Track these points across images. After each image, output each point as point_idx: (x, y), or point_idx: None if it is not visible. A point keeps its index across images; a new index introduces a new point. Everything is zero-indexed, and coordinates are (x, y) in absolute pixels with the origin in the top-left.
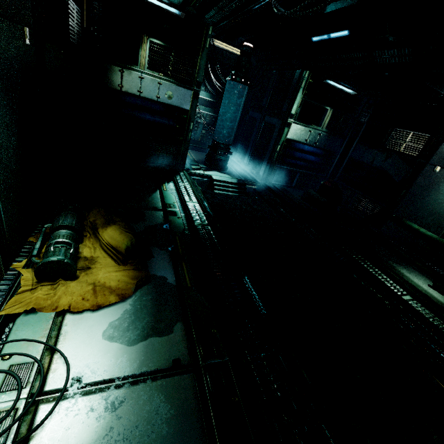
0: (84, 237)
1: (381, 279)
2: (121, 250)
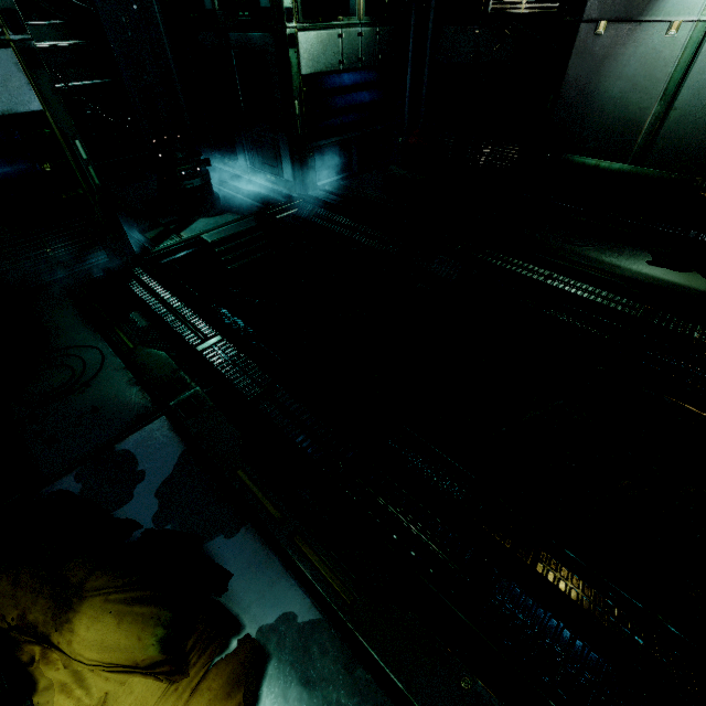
0: (29, 668)
1: (596, 300)
2: (153, 661)
